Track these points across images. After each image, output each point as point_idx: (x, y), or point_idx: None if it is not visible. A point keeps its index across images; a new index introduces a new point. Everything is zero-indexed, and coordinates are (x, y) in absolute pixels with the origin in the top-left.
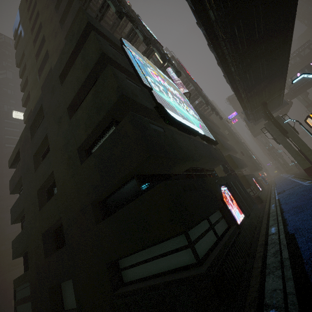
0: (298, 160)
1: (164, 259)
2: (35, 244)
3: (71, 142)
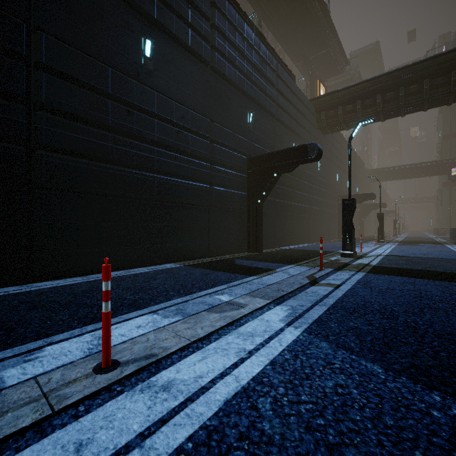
0: None
1: None
2: None
3: None
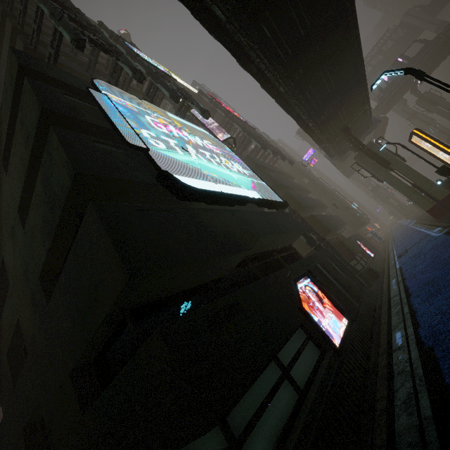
0: (415, 200)
1: None
2: (18, 448)
3: (31, 267)
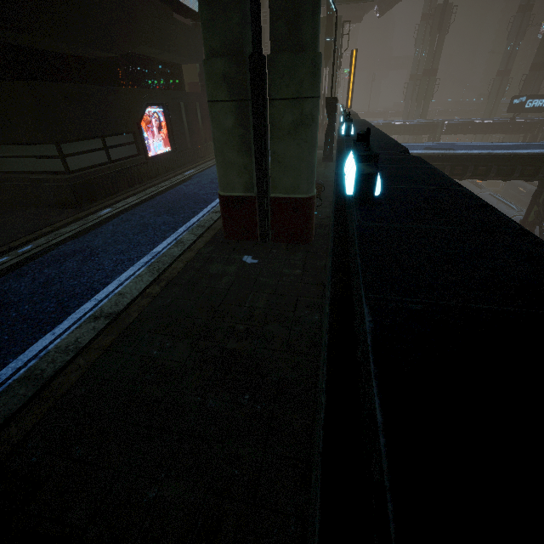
0: None
1: (35, 161)
2: None
3: None
